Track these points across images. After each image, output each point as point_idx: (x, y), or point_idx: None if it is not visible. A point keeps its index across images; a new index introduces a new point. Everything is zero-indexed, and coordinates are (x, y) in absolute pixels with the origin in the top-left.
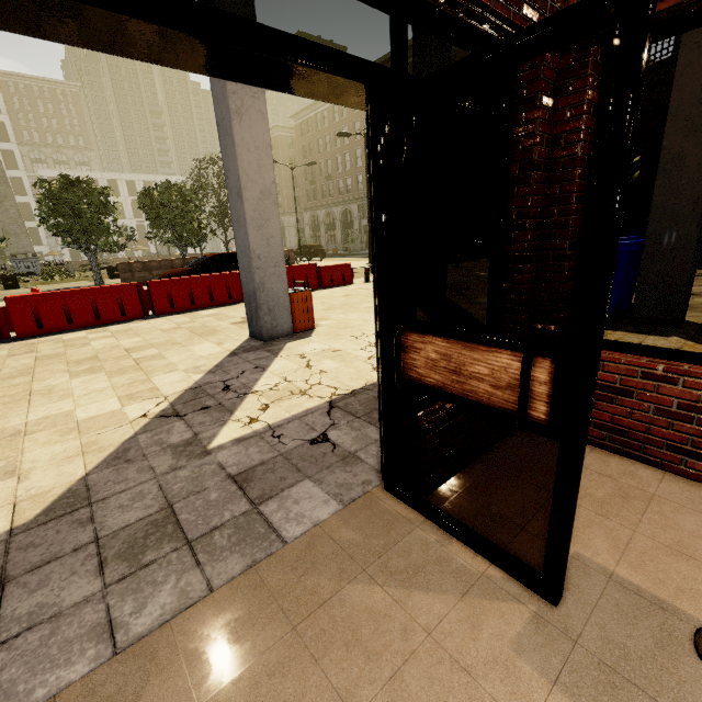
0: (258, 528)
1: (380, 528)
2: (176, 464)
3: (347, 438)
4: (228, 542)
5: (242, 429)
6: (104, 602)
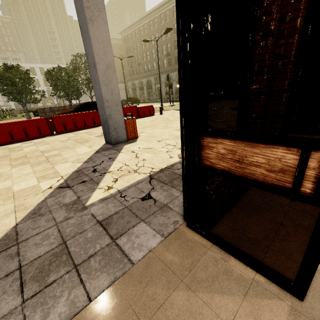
0: (116, 254)
1: (187, 251)
2: (67, 216)
3: (161, 196)
4: (99, 265)
5: (104, 193)
6: (22, 313)
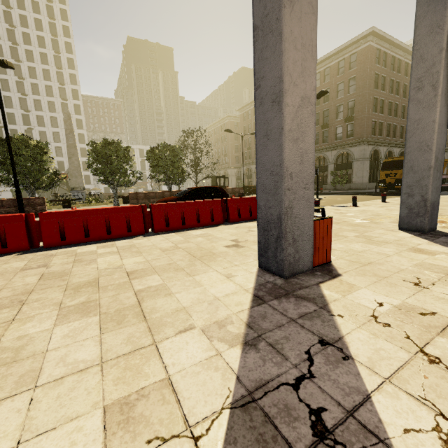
0: None
1: None
2: None
3: None
4: None
5: None
6: None
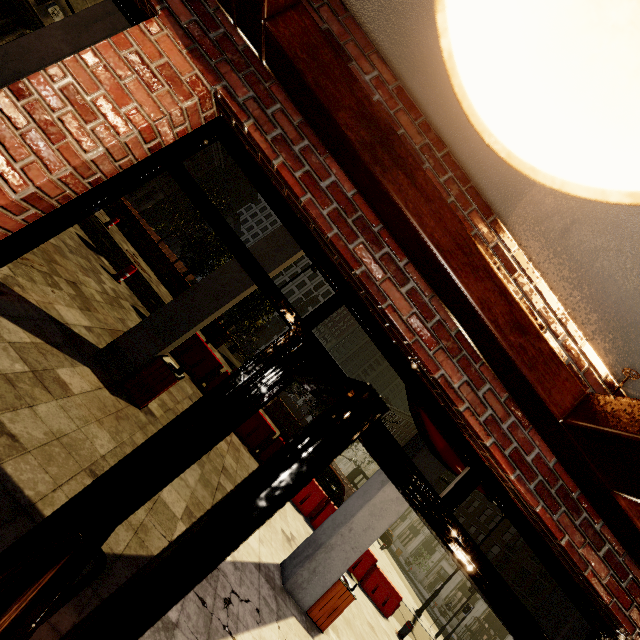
0: None
1: None
2: (145, 637)
3: None
4: None
5: None
6: None
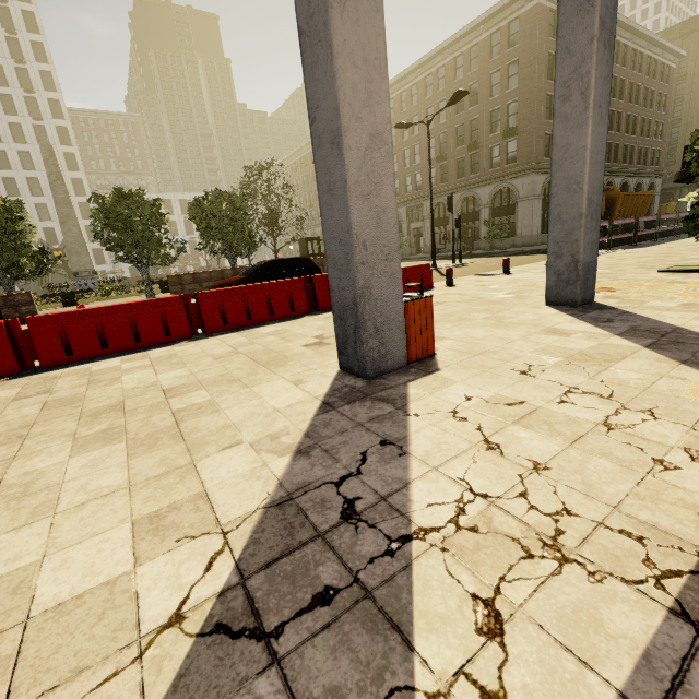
0: None
1: None
2: None
3: None
4: None
5: None
6: None
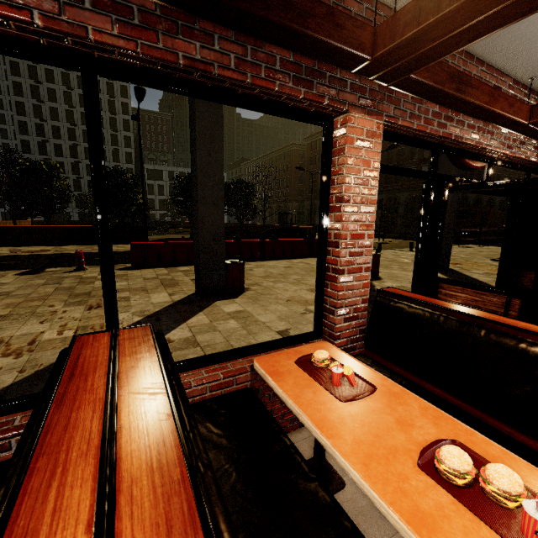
0: None
1: None
2: None
3: None
4: None
5: None
6: None
